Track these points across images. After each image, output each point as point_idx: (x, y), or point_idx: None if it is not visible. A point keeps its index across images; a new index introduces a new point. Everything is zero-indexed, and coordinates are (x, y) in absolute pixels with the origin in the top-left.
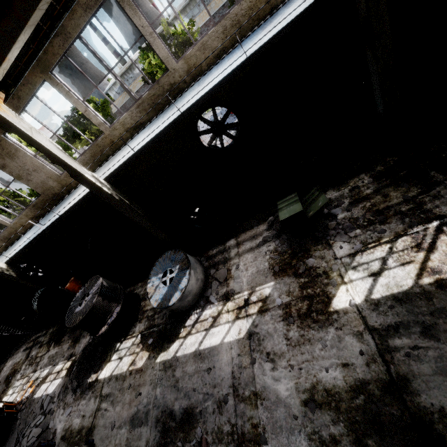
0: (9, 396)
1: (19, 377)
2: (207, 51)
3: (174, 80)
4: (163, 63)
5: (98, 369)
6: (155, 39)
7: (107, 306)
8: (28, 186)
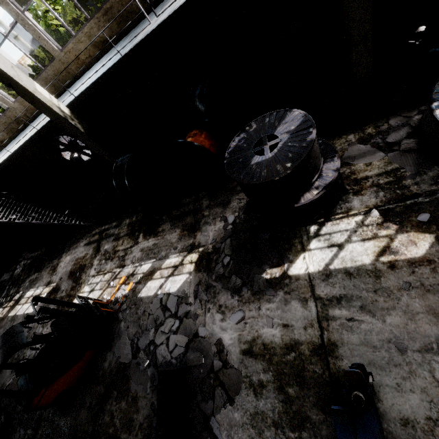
0: (86, 293)
1: (93, 273)
2: None
3: None
4: None
5: (281, 262)
6: None
7: (317, 158)
8: None
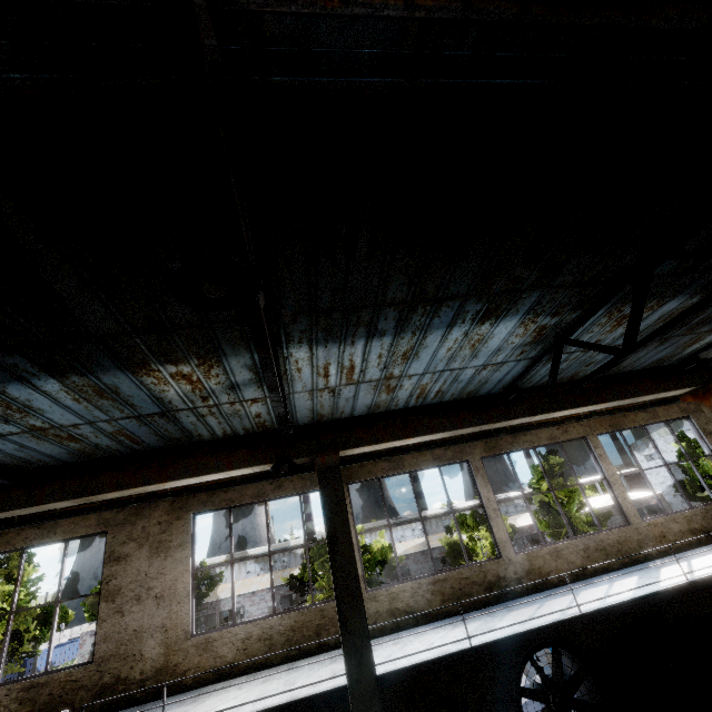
0: None
1: None
2: (560, 560)
3: (505, 573)
4: (496, 546)
5: None
6: (497, 516)
7: None
8: (100, 623)
